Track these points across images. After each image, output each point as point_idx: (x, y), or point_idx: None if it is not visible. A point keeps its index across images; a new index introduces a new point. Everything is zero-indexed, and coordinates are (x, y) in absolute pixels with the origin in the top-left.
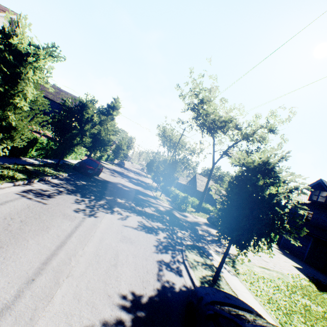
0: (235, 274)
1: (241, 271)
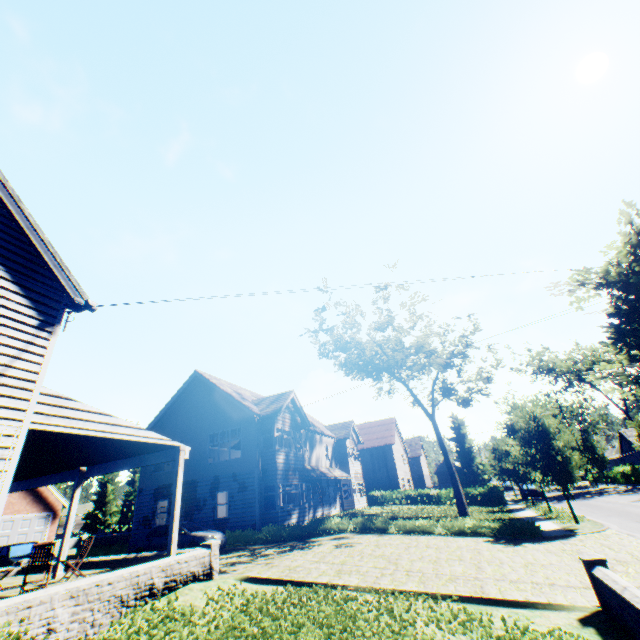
0: None
1: None
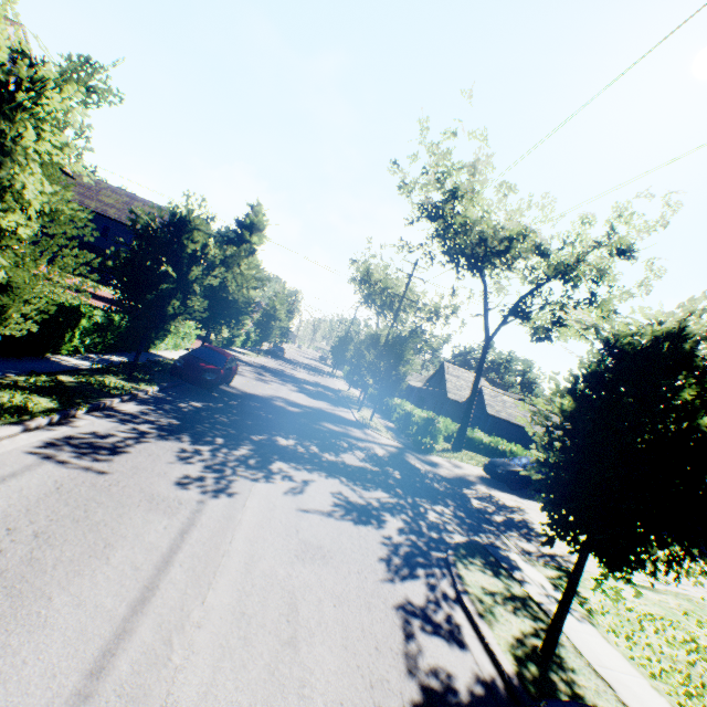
0: (586, 617)
1: (595, 602)
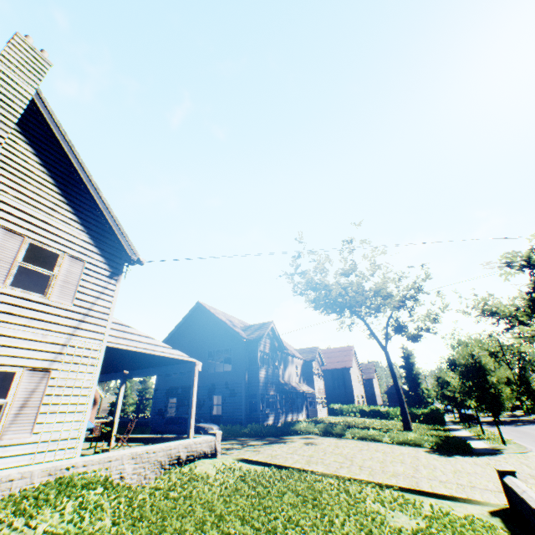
0: None
1: None
